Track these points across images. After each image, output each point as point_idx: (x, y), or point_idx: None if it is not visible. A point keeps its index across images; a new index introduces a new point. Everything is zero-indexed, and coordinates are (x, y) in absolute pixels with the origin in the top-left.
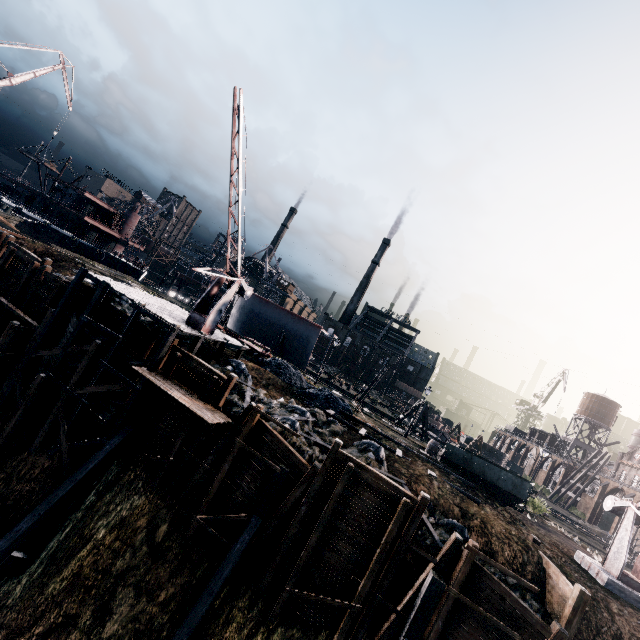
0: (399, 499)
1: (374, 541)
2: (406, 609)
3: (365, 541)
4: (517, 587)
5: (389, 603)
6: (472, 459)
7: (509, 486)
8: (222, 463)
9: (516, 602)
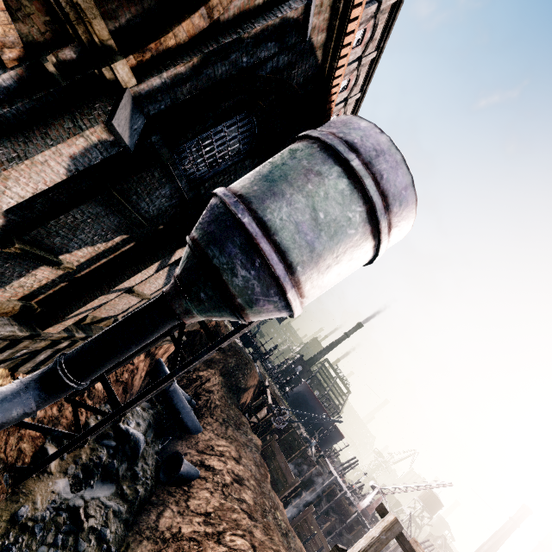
0: None
1: None
2: None
3: None
4: None
5: None
6: None
7: None
8: None
9: None
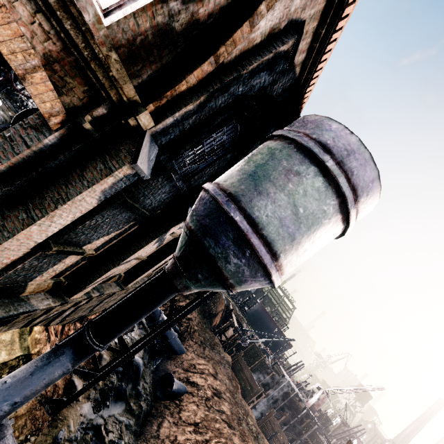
0: None
1: None
2: None
3: None
4: None
5: None
6: None
7: None
8: None
9: None
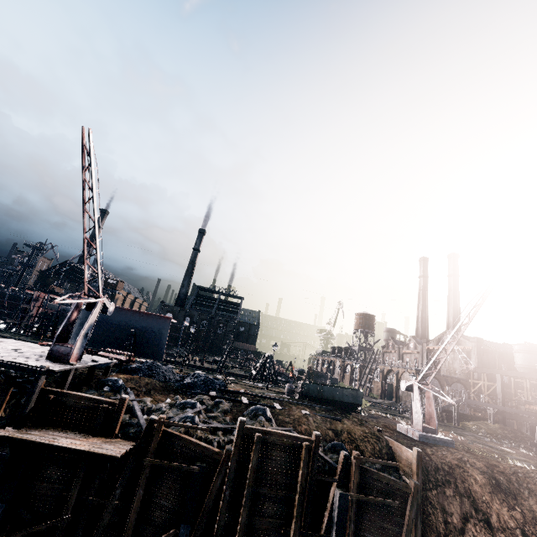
0: (301, 445)
1: (291, 489)
2: (327, 530)
3: (285, 493)
4: (384, 469)
5: (315, 533)
6: (323, 389)
7: (350, 398)
8: (132, 491)
9: (389, 480)
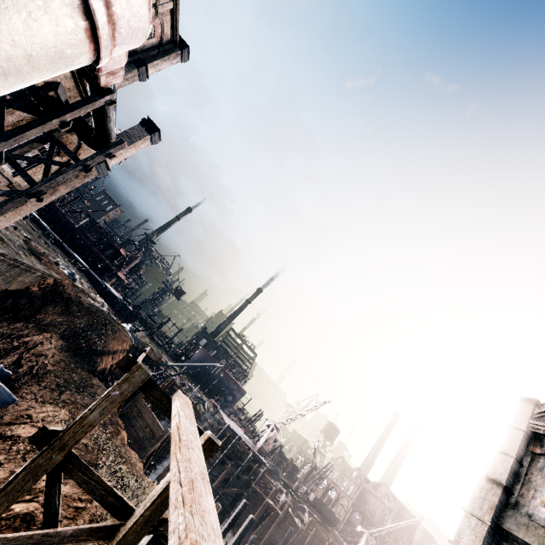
0: (325, 541)
1: None
2: None
3: None
4: None
5: None
6: (322, 506)
7: (333, 519)
8: (269, 525)
9: None
